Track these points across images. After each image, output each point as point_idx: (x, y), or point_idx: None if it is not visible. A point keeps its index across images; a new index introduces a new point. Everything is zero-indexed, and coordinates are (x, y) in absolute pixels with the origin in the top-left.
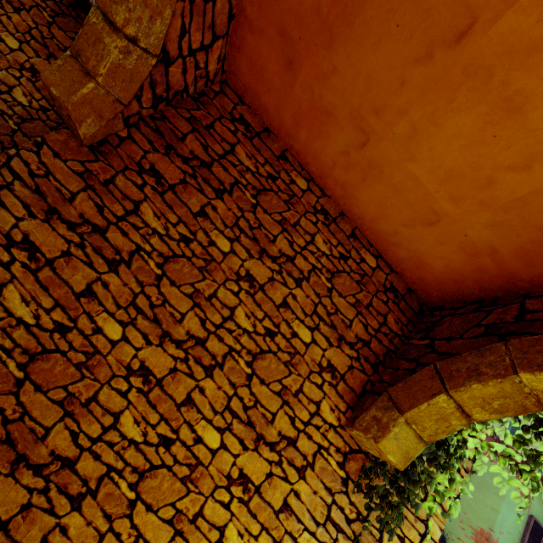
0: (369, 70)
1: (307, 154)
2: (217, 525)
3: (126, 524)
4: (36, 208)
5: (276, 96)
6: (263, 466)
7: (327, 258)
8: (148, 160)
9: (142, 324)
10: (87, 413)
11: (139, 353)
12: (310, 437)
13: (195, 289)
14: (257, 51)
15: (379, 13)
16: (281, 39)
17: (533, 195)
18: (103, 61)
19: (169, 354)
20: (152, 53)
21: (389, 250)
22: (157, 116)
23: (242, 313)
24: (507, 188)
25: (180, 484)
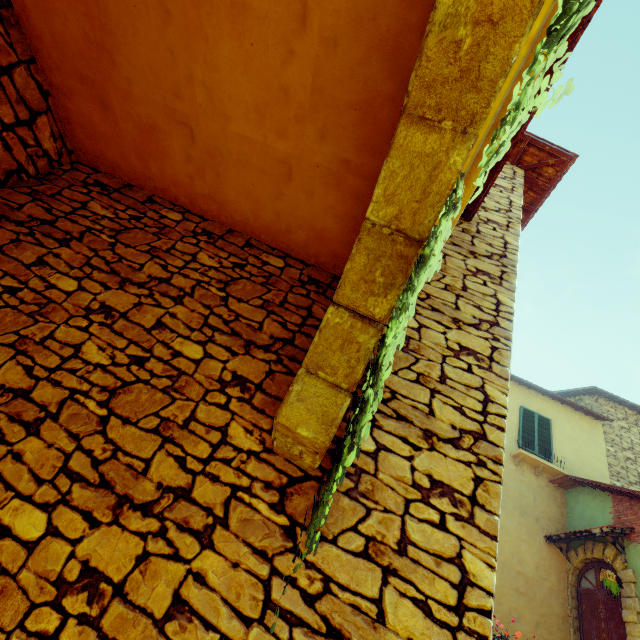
0: (147, 61)
1: (169, 187)
2: None
3: None
4: None
5: (115, 145)
6: (130, 545)
7: (216, 270)
8: None
9: None
10: None
11: None
12: (215, 478)
13: (20, 336)
14: (79, 112)
15: (120, 7)
16: (85, 86)
17: (317, 76)
18: None
19: None
20: None
21: (290, 243)
22: None
23: (93, 347)
24: (299, 86)
25: None
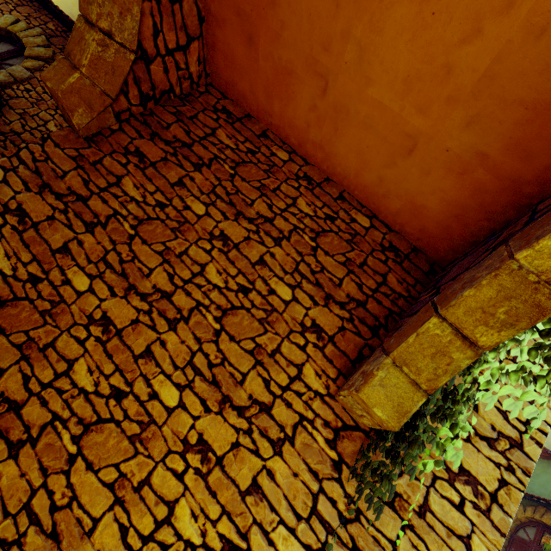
0: (308, 9)
1: (284, 126)
2: (166, 499)
3: (62, 482)
4: (32, 184)
5: (248, 78)
6: (228, 433)
7: (310, 219)
8: (134, 145)
9: (110, 277)
10: (43, 358)
11: (103, 304)
12: (289, 404)
13: (166, 247)
14: (226, 42)
15: None
16: (239, 20)
17: (496, 63)
18: (84, 54)
19: (132, 306)
20: (129, 48)
21: (381, 206)
22: (146, 113)
23: (213, 269)
24: (468, 69)
25: (127, 443)
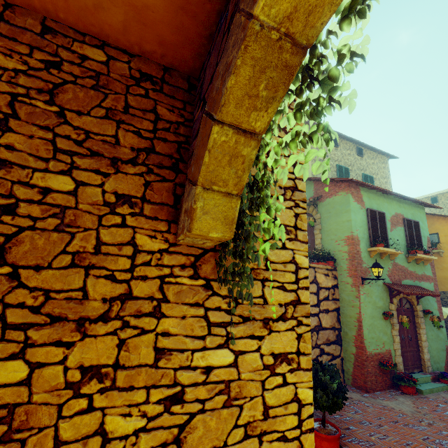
0: None
1: None
2: (91, 433)
3: None
4: None
5: None
6: (107, 342)
7: (26, 75)
8: None
9: None
10: None
11: None
12: (144, 278)
13: None
14: None
15: None
16: None
17: None
18: None
19: None
20: None
21: (103, 26)
22: None
23: None
24: None
25: (2, 447)
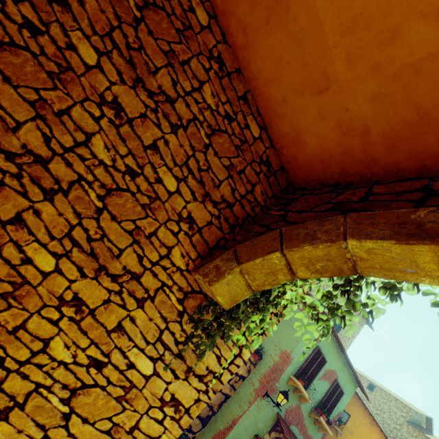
0: None
1: None
2: (42, 338)
3: None
4: None
5: None
6: (101, 293)
7: (211, 112)
8: None
9: None
10: None
11: None
12: (155, 275)
13: (40, 97)
14: None
15: None
16: None
17: (429, 60)
18: None
19: None
20: None
21: (274, 123)
22: None
23: (100, 143)
24: (408, 47)
25: None
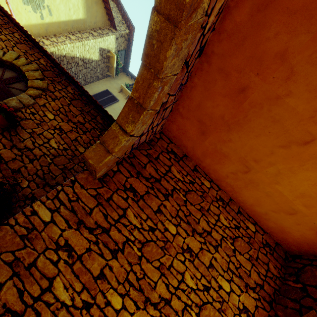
0: (251, 144)
1: (209, 169)
2: None
3: None
4: (71, 221)
5: (192, 143)
6: None
7: (228, 229)
8: (128, 182)
9: (133, 294)
10: None
11: None
12: None
13: (160, 263)
14: (183, 124)
15: (258, 126)
16: (199, 123)
17: None
18: (117, 146)
19: (150, 314)
20: (137, 136)
21: (261, 221)
22: (131, 156)
23: (188, 276)
24: None
25: None
